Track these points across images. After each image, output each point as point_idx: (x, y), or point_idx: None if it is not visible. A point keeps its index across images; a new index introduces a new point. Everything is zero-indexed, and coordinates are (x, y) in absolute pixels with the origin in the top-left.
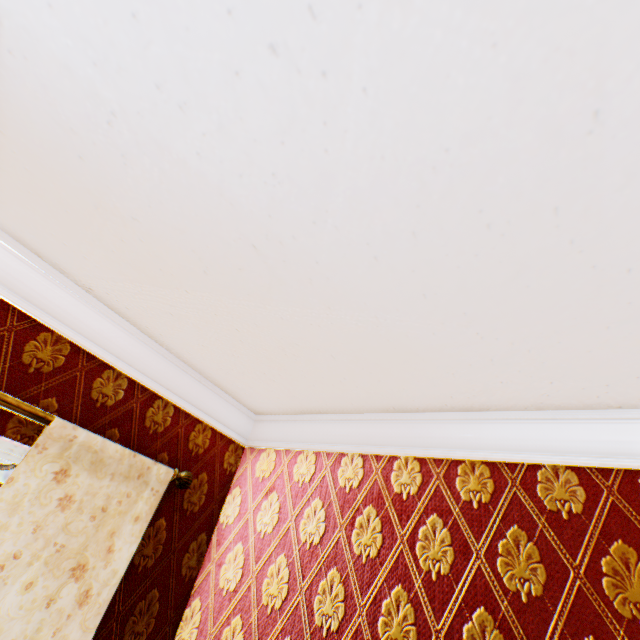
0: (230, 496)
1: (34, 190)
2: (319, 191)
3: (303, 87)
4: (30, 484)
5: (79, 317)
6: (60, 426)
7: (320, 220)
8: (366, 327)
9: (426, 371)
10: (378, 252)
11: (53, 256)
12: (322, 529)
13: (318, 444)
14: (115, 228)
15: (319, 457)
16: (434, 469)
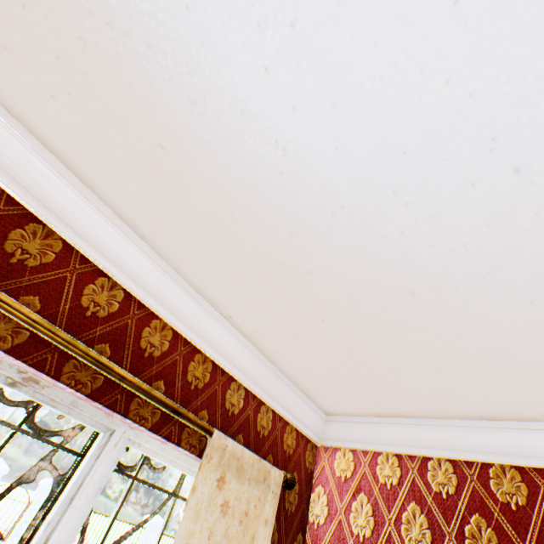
0: (314, 494)
1: (231, 252)
2: (501, 256)
3: (529, 192)
4: (204, 492)
5: (218, 339)
6: (217, 436)
7: (490, 275)
8: (489, 351)
9: (534, 387)
10: (535, 298)
11: (213, 294)
12: (428, 536)
13: (398, 446)
14: (286, 277)
15: (401, 459)
16: (537, 479)
